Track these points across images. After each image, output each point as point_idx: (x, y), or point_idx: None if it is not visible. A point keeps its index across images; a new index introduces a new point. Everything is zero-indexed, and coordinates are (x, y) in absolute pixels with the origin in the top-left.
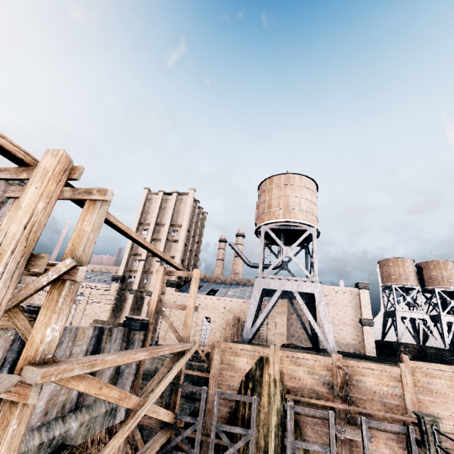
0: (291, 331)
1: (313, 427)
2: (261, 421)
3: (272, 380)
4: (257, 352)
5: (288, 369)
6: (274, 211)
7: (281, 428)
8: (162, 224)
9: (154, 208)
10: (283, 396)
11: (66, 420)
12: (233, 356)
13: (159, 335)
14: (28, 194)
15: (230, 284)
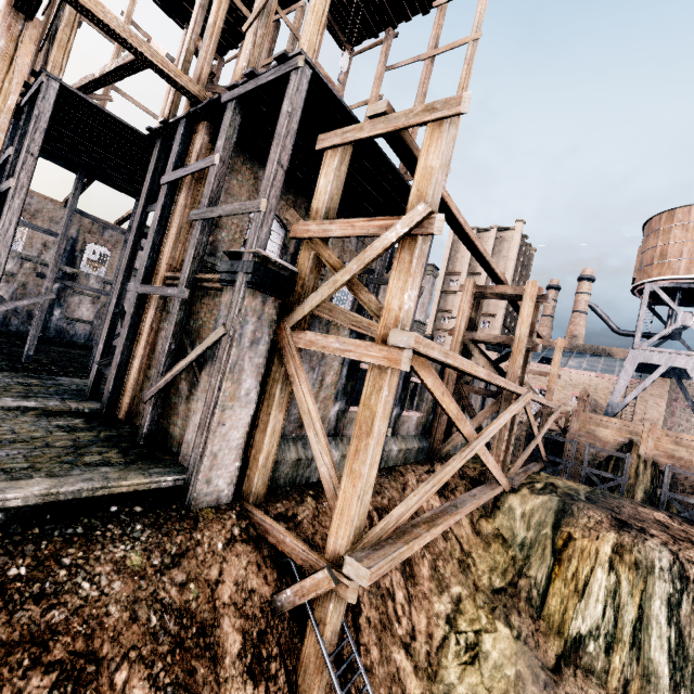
0: (668, 423)
1: (692, 503)
2: (626, 484)
3: (643, 454)
4: (625, 427)
5: (666, 447)
6: (671, 263)
7: (650, 495)
8: (477, 273)
9: (464, 252)
10: (656, 469)
11: None
12: (593, 426)
13: None
14: (524, 309)
15: (569, 352)
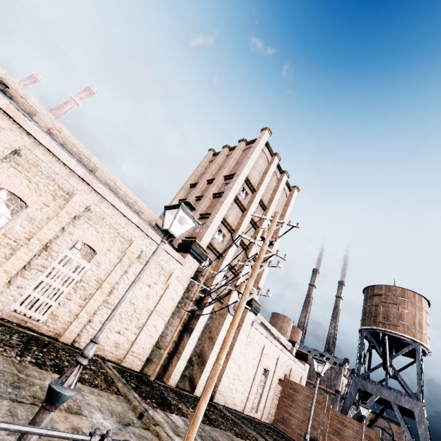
0: None
1: None
2: None
3: None
4: None
5: None
6: (425, 335)
7: None
8: (264, 205)
9: (261, 169)
10: None
11: None
12: None
13: (223, 387)
14: None
15: None
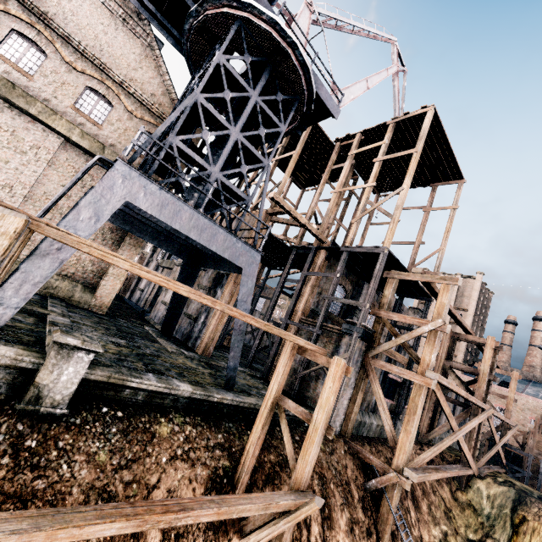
0: None
1: None
2: None
3: None
4: None
5: None
6: None
7: None
8: None
9: None
10: None
11: (447, 434)
12: None
13: None
14: (486, 353)
15: (527, 380)
